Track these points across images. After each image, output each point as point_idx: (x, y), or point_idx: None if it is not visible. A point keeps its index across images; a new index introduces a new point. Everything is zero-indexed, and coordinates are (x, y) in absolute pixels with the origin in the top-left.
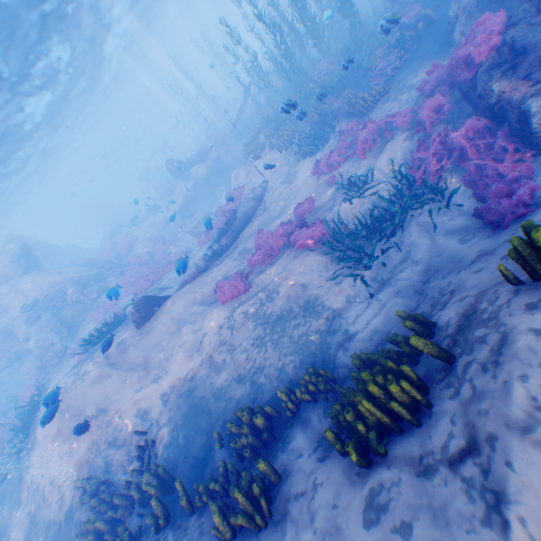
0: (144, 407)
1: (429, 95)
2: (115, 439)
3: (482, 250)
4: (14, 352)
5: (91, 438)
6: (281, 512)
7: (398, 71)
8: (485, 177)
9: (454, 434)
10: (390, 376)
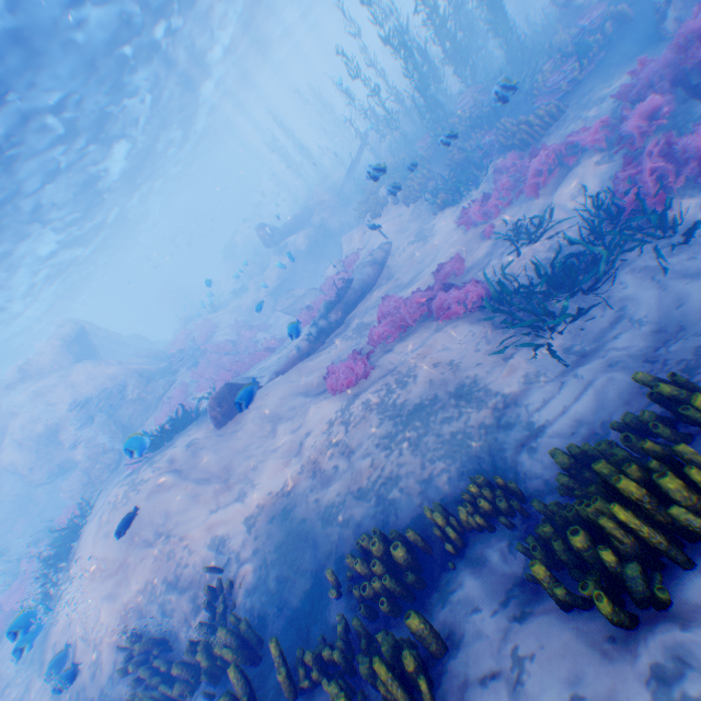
0: (220, 533)
1: (635, 101)
2: (177, 578)
3: None
4: (57, 463)
5: (144, 575)
6: None
7: (578, 85)
8: None
9: None
10: (658, 466)
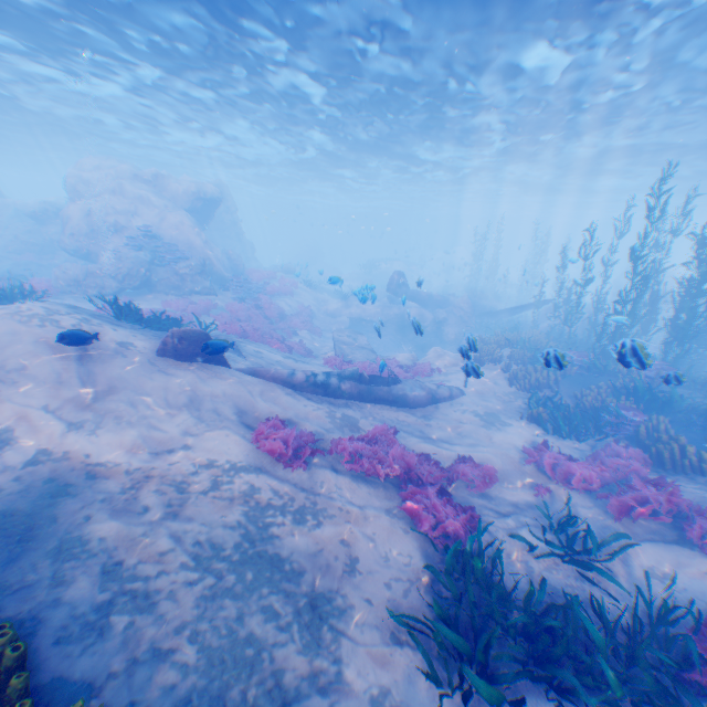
0: (17, 433)
1: None
2: None
3: None
4: (90, 250)
5: None
6: None
7: None
8: None
9: None
10: None
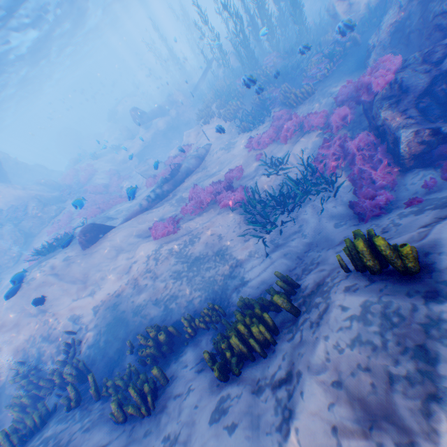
0: (78, 313)
1: (341, 105)
2: (49, 335)
3: (346, 236)
4: None
5: (30, 332)
6: (161, 406)
7: (325, 78)
8: (364, 179)
9: (282, 368)
10: (255, 320)
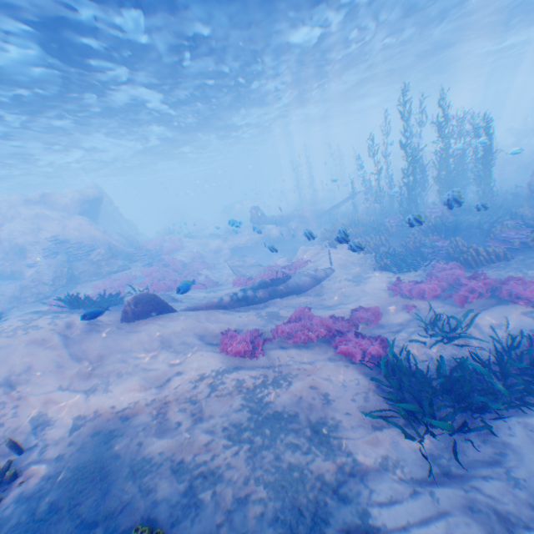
0: (50, 414)
1: None
2: None
3: None
4: (11, 269)
5: None
6: None
7: (526, 247)
8: None
9: None
10: None
